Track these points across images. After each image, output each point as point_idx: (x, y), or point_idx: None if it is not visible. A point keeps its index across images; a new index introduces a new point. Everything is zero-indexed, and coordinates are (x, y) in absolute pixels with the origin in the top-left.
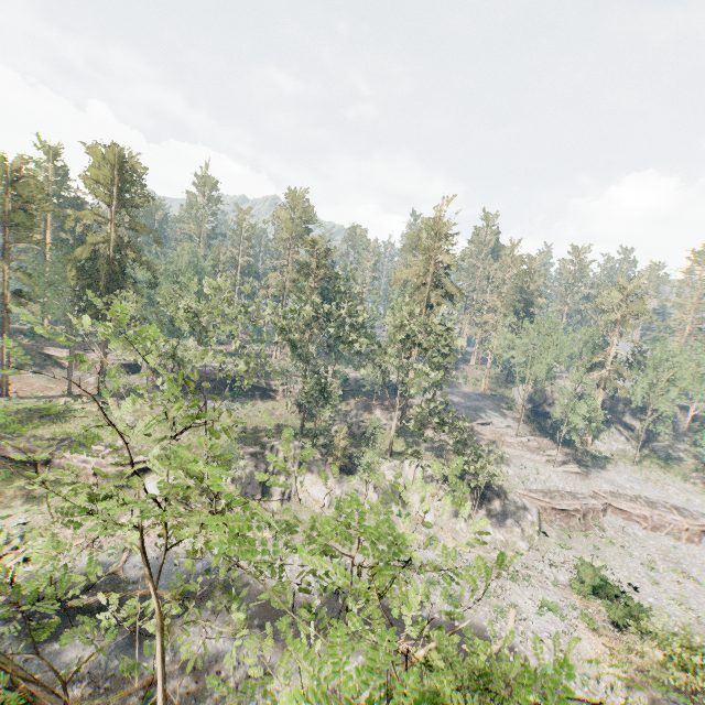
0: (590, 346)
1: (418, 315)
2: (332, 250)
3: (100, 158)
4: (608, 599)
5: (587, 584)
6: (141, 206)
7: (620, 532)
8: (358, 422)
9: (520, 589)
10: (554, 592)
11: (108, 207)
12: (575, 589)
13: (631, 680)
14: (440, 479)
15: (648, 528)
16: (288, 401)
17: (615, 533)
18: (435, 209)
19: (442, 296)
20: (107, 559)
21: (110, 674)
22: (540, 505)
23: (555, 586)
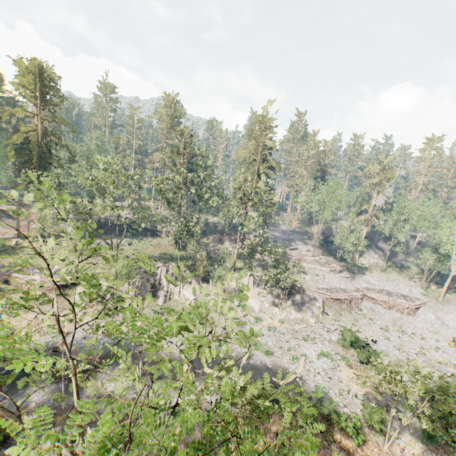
0: (360, 199)
1: (251, 181)
2: (194, 137)
3: (25, 68)
4: (359, 349)
5: (347, 341)
6: (58, 105)
7: (370, 311)
8: (214, 250)
9: (309, 345)
10: (328, 346)
11: (34, 105)
12: (341, 344)
13: (367, 391)
14: (263, 284)
15: (386, 307)
16: (169, 238)
17: (367, 311)
18: (263, 109)
19: (267, 168)
20: (51, 339)
21: (56, 406)
22: (324, 296)
23: (329, 343)
